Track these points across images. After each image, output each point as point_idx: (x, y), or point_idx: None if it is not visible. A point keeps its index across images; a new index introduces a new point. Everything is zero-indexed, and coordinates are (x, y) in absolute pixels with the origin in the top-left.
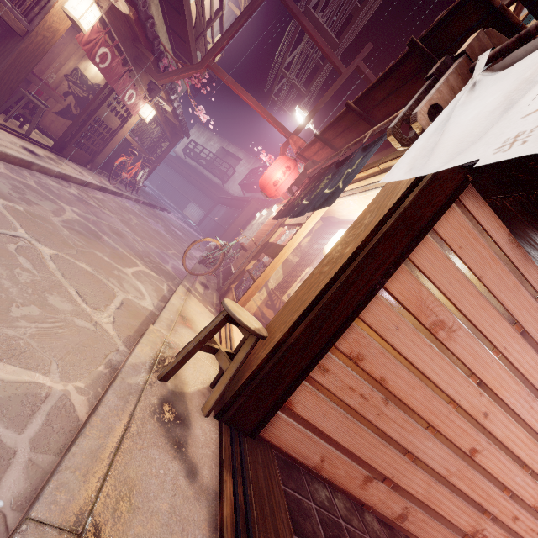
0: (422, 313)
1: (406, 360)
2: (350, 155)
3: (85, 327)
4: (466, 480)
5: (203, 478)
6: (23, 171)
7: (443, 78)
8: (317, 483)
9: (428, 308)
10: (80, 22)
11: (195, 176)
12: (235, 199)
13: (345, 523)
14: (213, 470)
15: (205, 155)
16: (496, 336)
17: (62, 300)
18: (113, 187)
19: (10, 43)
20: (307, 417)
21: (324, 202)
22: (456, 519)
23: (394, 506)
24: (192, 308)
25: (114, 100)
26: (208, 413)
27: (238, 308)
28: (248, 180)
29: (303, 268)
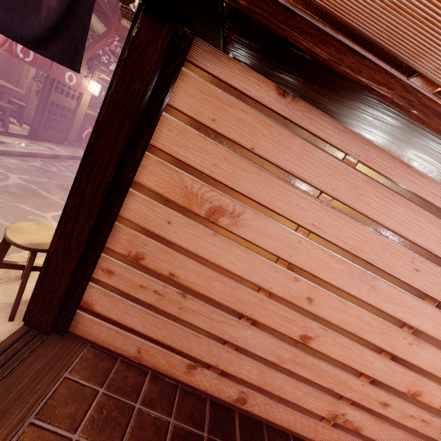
0: (192, 203)
1: (191, 253)
2: None
3: None
4: (306, 366)
5: None
6: None
7: None
8: (133, 371)
9: (197, 196)
10: None
11: None
12: None
13: (143, 406)
14: None
15: None
16: (296, 213)
17: None
18: None
19: None
20: (109, 315)
21: None
22: (305, 403)
23: (228, 390)
24: None
25: (61, 85)
26: (11, 318)
27: (38, 228)
28: None
29: None
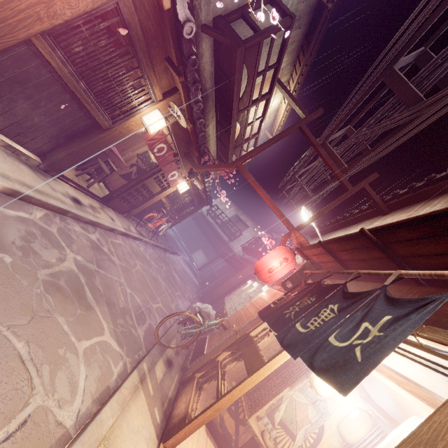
0: None
1: None
2: (366, 292)
3: None
4: None
5: None
6: (57, 216)
7: None
8: None
9: None
10: (148, 127)
11: (209, 231)
12: (234, 259)
13: None
14: None
15: (222, 217)
16: None
17: None
18: (137, 233)
19: (95, 132)
20: None
21: (330, 368)
22: None
23: None
24: (128, 421)
25: (161, 175)
26: None
27: None
28: (249, 245)
29: (281, 382)
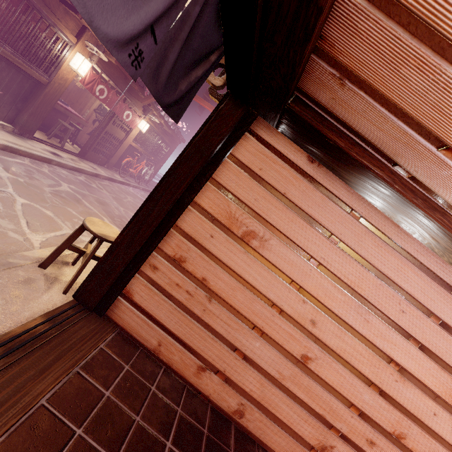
0: (233, 225)
1: (223, 264)
2: None
3: (15, 238)
4: (303, 387)
5: (20, 315)
6: (44, 164)
7: None
8: (151, 361)
9: (238, 220)
10: (78, 71)
11: None
12: None
13: (158, 390)
14: (35, 315)
15: None
16: (311, 247)
17: (9, 223)
18: (122, 179)
19: (40, 90)
20: (144, 306)
21: None
22: (297, 427)
23: (229, 400)
24: None
25: (118, 119)
26: (65, 291)
27: (104, 224)
28: None
29: None
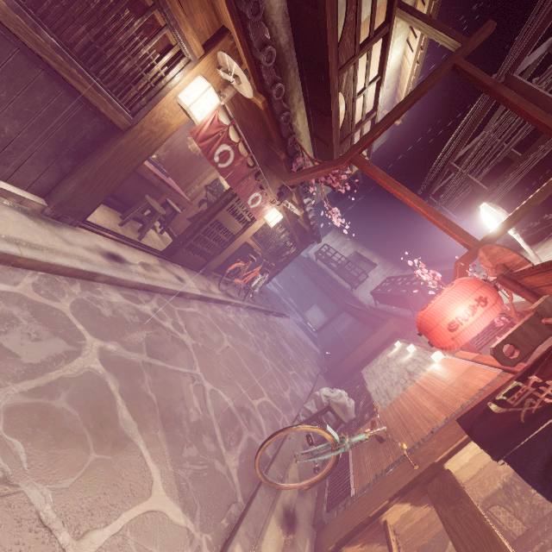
0: None
1: None
2: None
3: None
4: None
5: None
6: (76, 284)
7: None
8: None
9: None
10: (190, 110)
11: (323, 279)
12: (365, 312)
13: None
14: None
15: (337, 259)
16: None
17: None
18: (221, 294)
19: (111, 140)
20: None
21: None
22: None
23: None
24: None
25: (238, 204)
26: None
27: None
28: (383, 289)
29: None
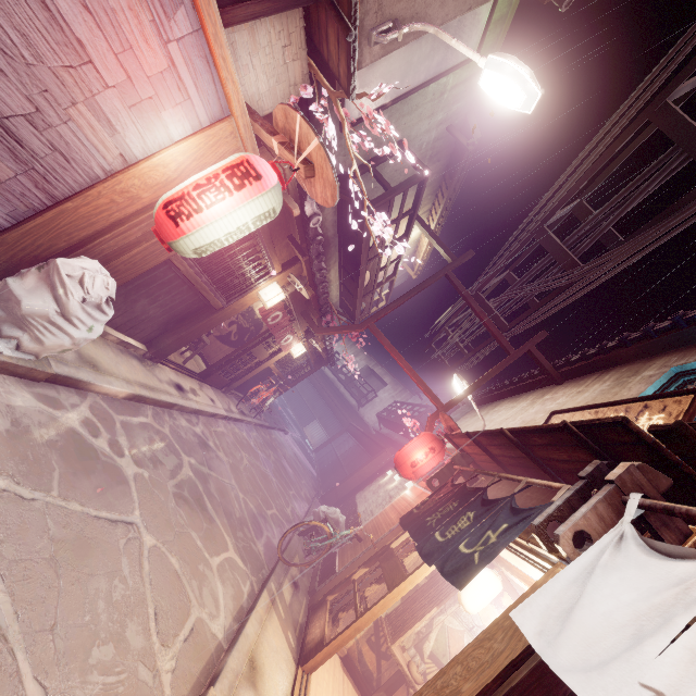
0: None
1: None
2: (499, 499)
3: (145, 681)
4: None
5: None
6: (165, 413)
7: (591, 502)
8: None
9: None
10: (266, 303)
11: (329, 391)
12: (368, 436)
13: None
14: None
15: (347, 370)
16: None
17: (138, 629)
18: (238, 413)
19: (206, 313)
20: None
21: (455, 571)
22: None
23: None
24: (267, 640)
25: (271, 340)
26: None
27: None
28: (388, 414)
29: (428, 603)
